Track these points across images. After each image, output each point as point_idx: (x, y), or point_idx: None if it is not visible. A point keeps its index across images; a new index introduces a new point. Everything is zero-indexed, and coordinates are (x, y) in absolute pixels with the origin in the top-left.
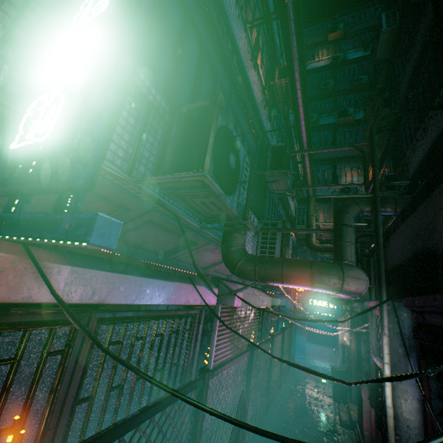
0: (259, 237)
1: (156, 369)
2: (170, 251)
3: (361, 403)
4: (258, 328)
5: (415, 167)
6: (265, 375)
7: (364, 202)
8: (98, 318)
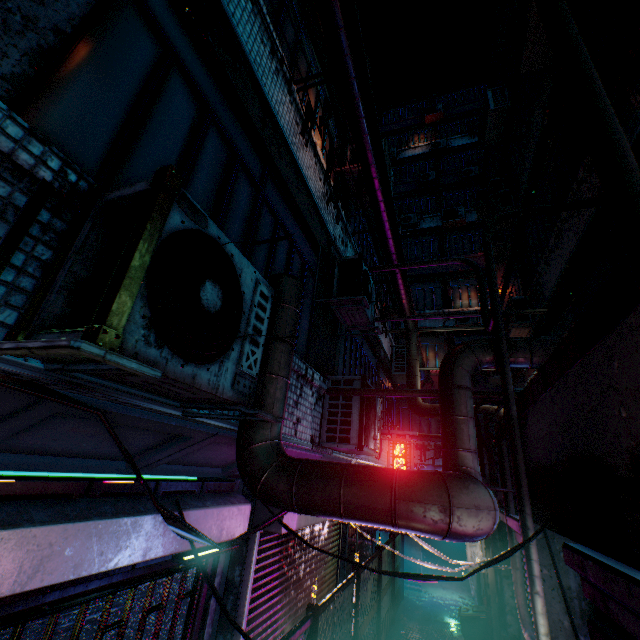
0: (326, 403)
1: None
2: (142, 452)
3: None
4: (337, 551)
5: (552, 289)
6: None
7: (483, 348)
8: None
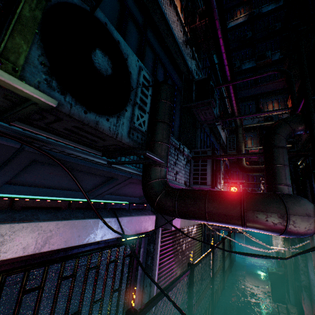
0: (191, 165)
1: (93, 302)
2: (94, 188)
3: (303, 314)
4: (201, 239)
5: None
6: (208, 284)
7: (296, 120)
8: (1, 271)
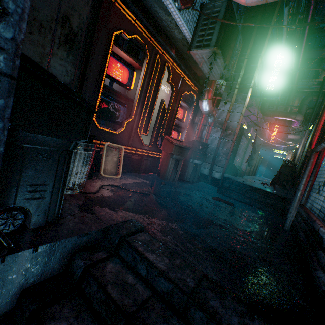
0: None
1: None
2: None
3: None
4: None
5: None
6: None
7: (314, 96)
8: None
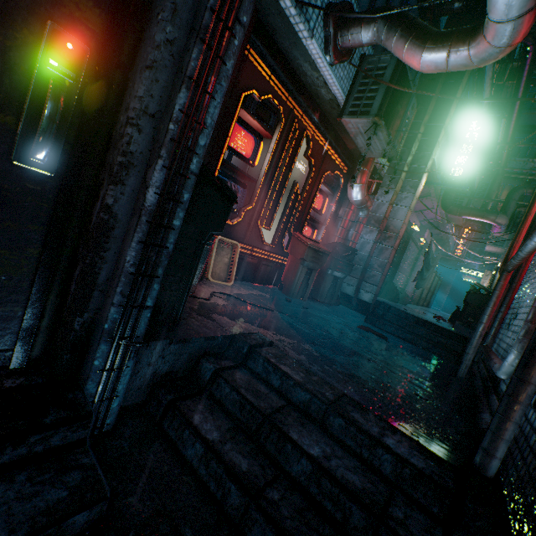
0: None
1: None
2: None
3: None
4: None
5: None
6: None
7: (529, 187)
8: None
